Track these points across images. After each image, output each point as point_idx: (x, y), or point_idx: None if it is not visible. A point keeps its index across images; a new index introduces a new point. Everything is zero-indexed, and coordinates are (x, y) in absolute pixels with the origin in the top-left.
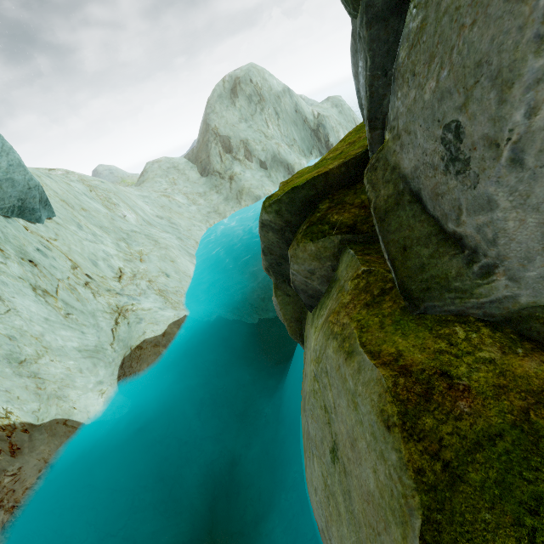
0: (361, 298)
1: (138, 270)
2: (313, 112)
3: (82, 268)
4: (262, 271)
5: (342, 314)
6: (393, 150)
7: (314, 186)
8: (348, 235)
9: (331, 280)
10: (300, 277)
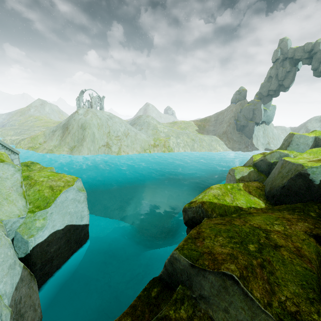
0: None
1: (272, 141)
2: None
3: (267, 134)
4: None
5: None
6: None
7: None
8: None
9: None
10: None
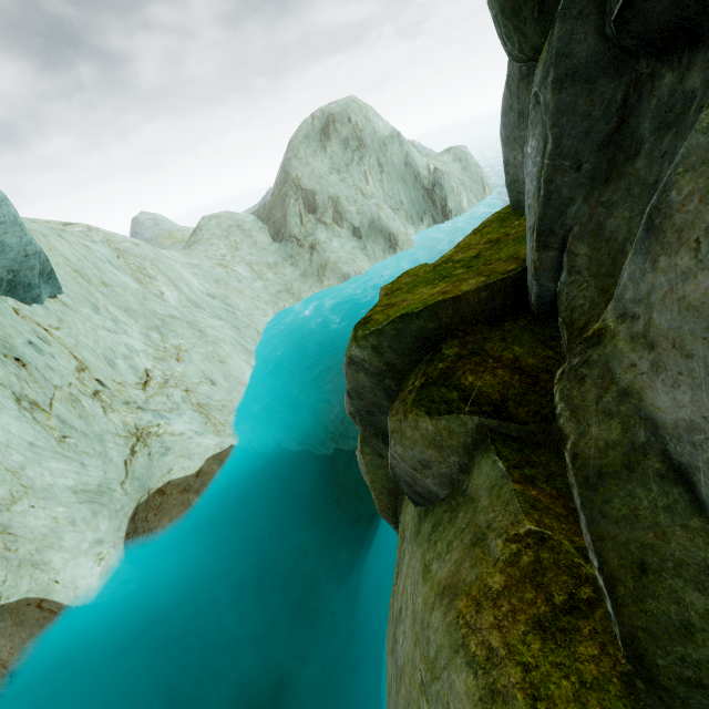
0: (527, 598)
1: (172, 374)
2: (428, 166)
3: (91, 369)
4: (344, 378)
5: (488, 617)
6: (631, 363)
7: (435, 316)
8: (492, 421)
9: (455, 483)
10: (404, 465)
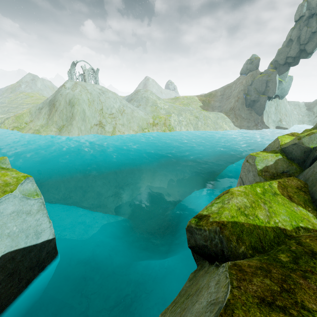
0: None
1: (284, 117)
2: None
3: (280, 110)
4: None
5: None
6: None
7: None
8: None
9: None
10: None
